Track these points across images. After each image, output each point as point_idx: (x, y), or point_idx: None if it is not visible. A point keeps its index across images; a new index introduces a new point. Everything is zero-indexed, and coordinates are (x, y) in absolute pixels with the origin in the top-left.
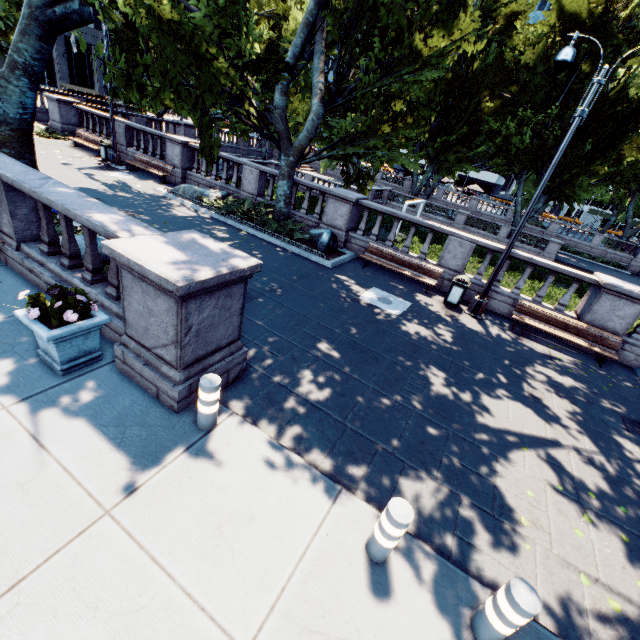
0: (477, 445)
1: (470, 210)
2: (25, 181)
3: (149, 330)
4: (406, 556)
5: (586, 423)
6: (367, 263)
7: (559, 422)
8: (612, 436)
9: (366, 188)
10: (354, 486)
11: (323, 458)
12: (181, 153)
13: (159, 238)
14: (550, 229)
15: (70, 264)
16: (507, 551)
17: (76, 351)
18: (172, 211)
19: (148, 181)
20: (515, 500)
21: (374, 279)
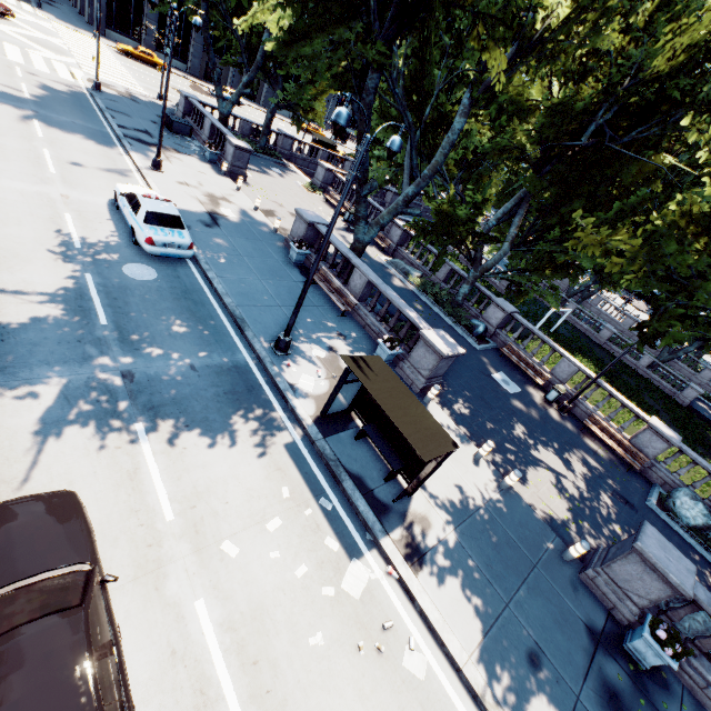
0: (525, 458)
1: (622, 327)
2: (380, 285)
3: (420, 362)
4: (485, 463)
5: (589, 481)
6: (502, 354)
7: (573, 473)
8: (599, 491)
9: (520, 299)
10: (472, 443)
11: (462, 430)
12: (400, 235)
13: (434, 332)
14: (702, 374)
15: (380, 320)
16: (519, 484)
17: (388, 359)
18: (391, 280)
19: (372, 247)
20: (531, 477)
21: (503, 367)
